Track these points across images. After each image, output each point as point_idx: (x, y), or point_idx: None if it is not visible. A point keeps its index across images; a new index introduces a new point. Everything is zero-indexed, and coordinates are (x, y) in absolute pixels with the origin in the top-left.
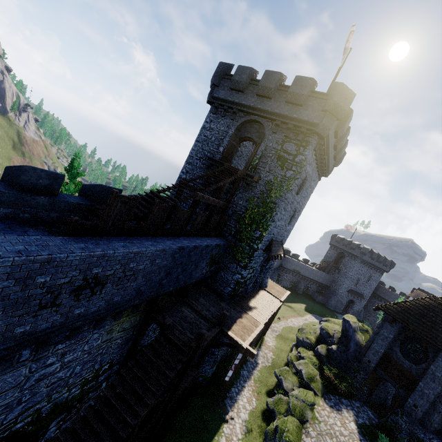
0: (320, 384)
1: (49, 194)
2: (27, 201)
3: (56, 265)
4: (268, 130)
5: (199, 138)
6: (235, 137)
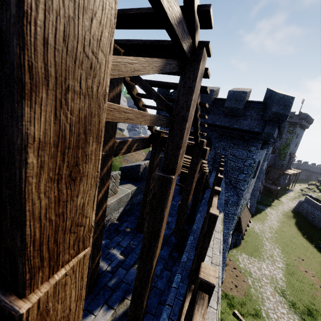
0: (316, 189)
1: None
2: None
3: None
4: None
5: None
6: None
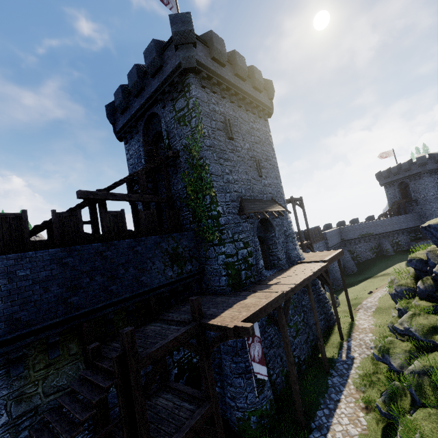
0: None
1: None
2: None
3: None
4: (160, 111)
5: (129, 171)
6: (146, 142)
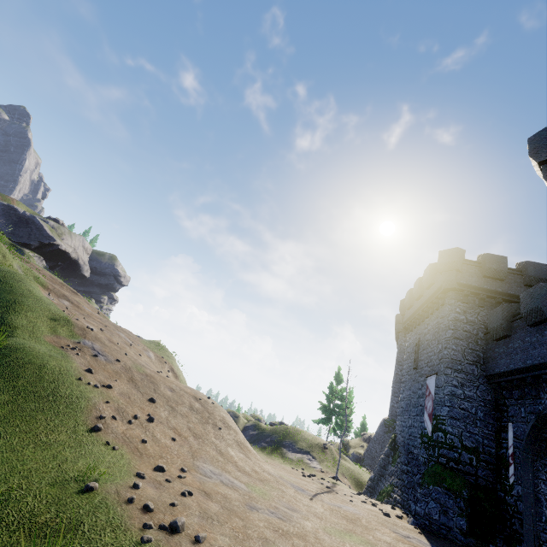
0: None
1: None
2: None
3: None
4: None
5: (400, 350)
6: None
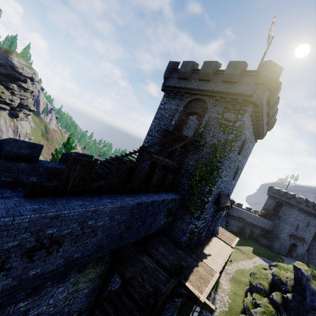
0: None
1: (30, 161)
2: (8, 167)
3: (1, 229)
4: (210, 105)
5: (156, 116)
6: (184, 112)
